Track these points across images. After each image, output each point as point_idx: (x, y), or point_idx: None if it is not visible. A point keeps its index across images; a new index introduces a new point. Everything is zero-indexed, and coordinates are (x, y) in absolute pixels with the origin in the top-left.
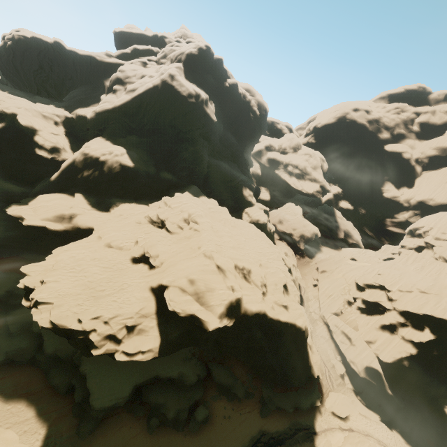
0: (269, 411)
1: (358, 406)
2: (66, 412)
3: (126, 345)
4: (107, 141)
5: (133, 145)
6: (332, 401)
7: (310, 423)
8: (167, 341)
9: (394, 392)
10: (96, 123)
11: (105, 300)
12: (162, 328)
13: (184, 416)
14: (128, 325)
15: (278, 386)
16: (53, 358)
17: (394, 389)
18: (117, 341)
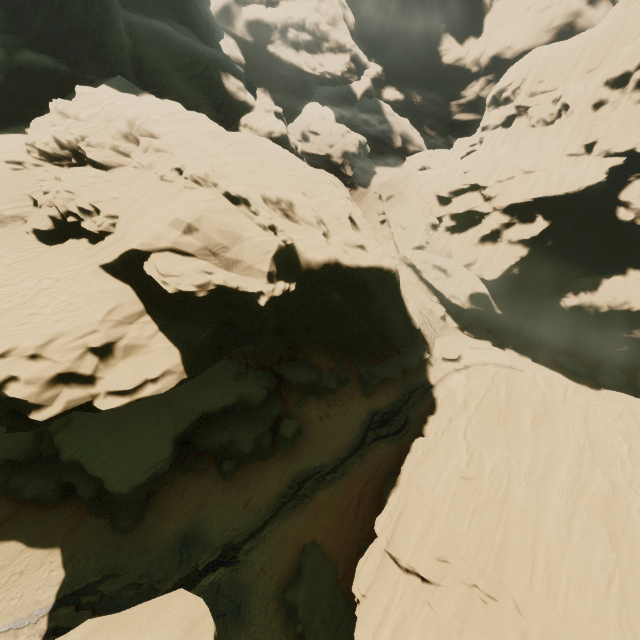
0: (374, 388)
1: (468, 342)
2: (79, 519)
3: (110, 380)
4: None
5: None
6: (440, 348)
7: (423, 380)
8: (193, 350)
9: (502, 310)
10: None
11: (6, 320)
12: (173, 334)
13: (267, 441)
14: (94, 347)
15: (376, 357)
16: (1, 467)
17: (502, 307)
18: (86, 381)
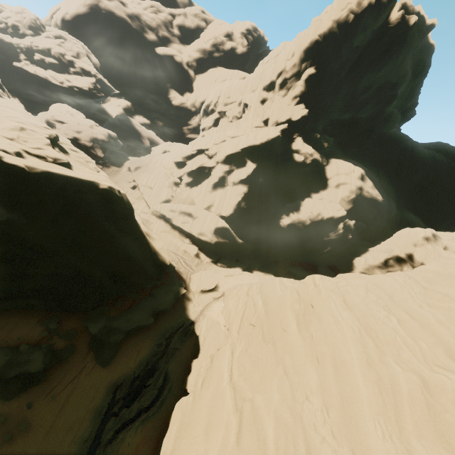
0: (116, 347)
1: (222, 271)
2: None
3: None
4: None
5: None
6: (198, 281)
7: (182, 318)
8: None
9: (243, 240)
10: None
11: None
12: None
13: None
14: None
15: (117, 305)
16: None
17: (242, 238)
18: None
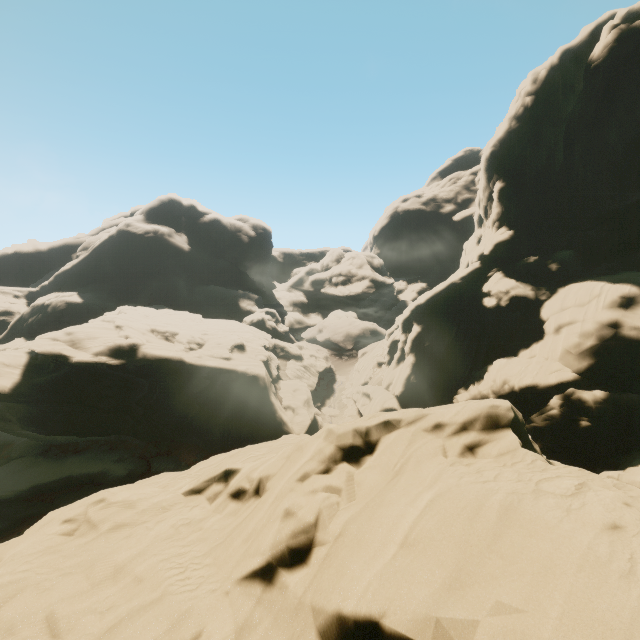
0: None
1: None
2: None
3: None
4: (62, 292)
5: (91, 290)
6: None
7: None
8: (29, 383)
9: None
10: (56, 284)
11: None
12: (28, 375)
13: None
14: None
15: None
16: None
17: None
18: None
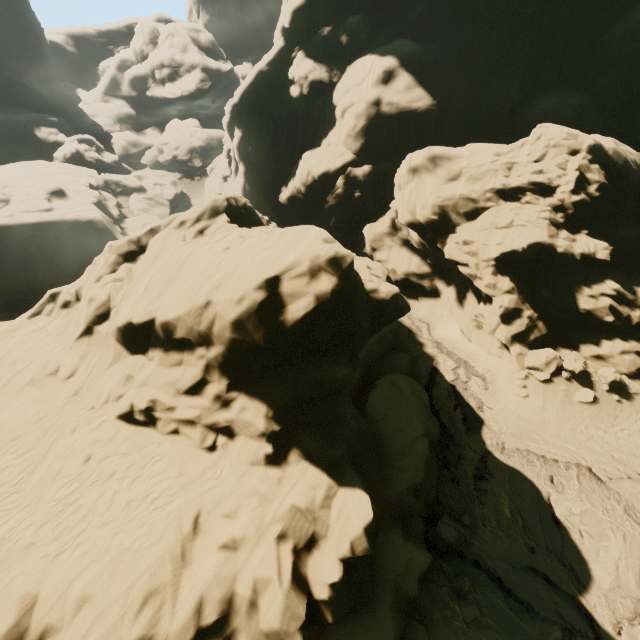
0: None
1: None
2: None
3: None
4: None
5: None
6: None
7: None
8: None
9: None
10: None
11: None
12: None
13: None
14: None
15: None
16: None
17: None
18: None
